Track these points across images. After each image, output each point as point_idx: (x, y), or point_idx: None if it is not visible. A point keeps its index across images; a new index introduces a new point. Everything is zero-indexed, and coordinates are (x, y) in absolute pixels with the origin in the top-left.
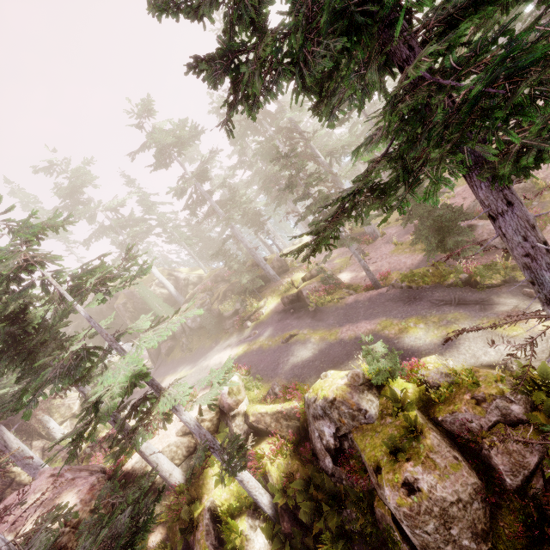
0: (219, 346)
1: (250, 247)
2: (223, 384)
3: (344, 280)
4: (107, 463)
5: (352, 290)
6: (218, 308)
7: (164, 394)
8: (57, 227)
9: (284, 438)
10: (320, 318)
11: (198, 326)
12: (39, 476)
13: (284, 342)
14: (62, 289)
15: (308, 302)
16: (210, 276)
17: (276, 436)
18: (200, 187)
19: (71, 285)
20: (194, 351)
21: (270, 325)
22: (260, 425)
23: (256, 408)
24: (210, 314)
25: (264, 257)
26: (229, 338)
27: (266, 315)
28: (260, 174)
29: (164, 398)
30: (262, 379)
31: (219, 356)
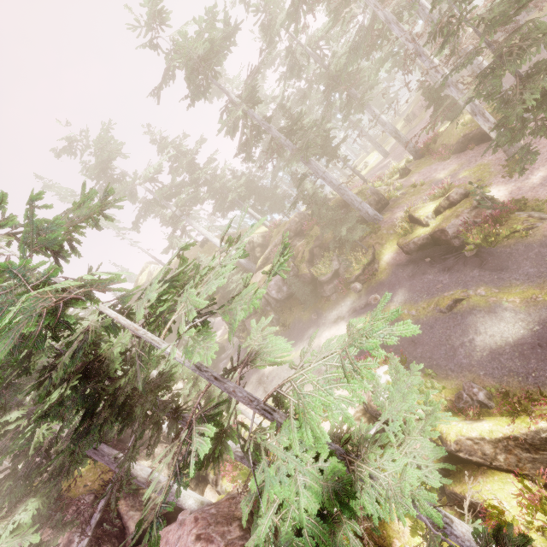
0: (324, 319)
1: (336, 183)
2: (427, 422)
3: (507, 199)
4: (241, 478)
5: (532, 210)
6: (310, 273)
7: (362, 479)
8: (94, 217)
9: (529, 478)
10: (499, 266)
11: (286, 297)
12: (179, 526)
13: (444, 311)
14: (139, 330)
15: (458, 243)
16: (280, 232)
17: (518, 479)
18: (254, 115)
19: (150, 313)
20: (289, 325)
21: (397, 285)
22: (476, 458)
23: (459, 431)
24: (300, 281)
25: (356, 193)
26: (333, 307)
27: (383, 272)
28: (319, 78)
29: (365, 486)
30: (436, 374)
31: (331, 333)
